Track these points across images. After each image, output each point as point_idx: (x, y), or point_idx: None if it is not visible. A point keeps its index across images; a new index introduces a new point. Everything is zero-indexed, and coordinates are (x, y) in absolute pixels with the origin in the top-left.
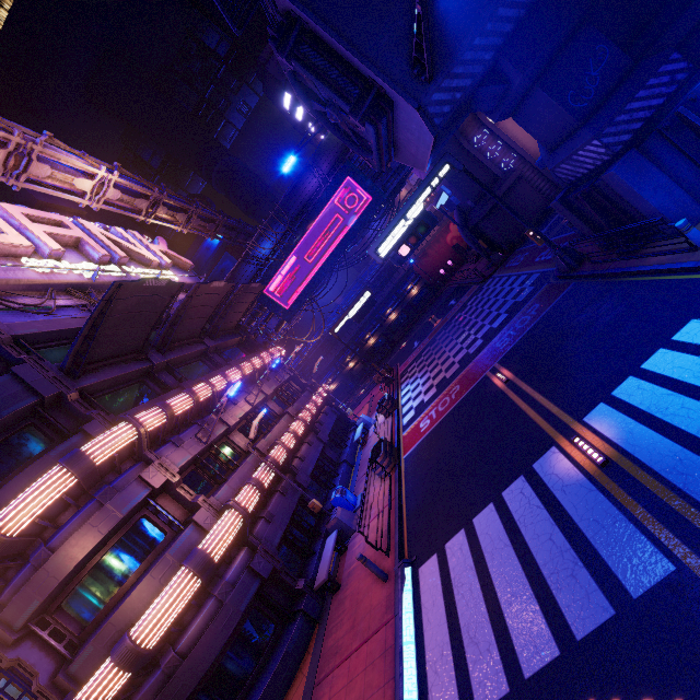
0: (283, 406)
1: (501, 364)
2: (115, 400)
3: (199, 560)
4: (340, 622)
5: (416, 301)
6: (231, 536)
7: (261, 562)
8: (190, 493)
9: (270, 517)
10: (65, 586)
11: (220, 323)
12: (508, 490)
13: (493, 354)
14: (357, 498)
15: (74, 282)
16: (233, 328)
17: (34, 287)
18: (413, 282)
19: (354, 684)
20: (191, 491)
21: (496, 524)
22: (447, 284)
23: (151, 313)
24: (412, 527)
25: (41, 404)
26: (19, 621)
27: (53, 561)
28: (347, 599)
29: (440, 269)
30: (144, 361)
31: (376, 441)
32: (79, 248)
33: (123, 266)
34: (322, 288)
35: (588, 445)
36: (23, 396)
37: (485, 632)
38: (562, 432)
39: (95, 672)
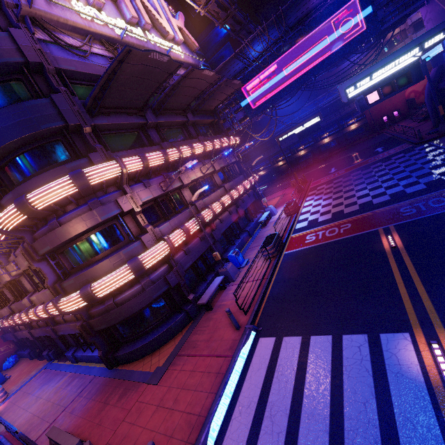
0: (223, 180)
1: (396, 229)
2: (116, 140)
3: (136, 265)
4: (203, 331)
5: (350, 135)
6: (159, 258)
7: (173, 277)
8: (144, 221)
9: (188, 252)
10: (65, 244)
11: (202, 104)
12: (348, 337)
13: (393, 216)
14: (244, 260)
15: (107, 35)
16: (210, 111)
17: (77, 30)
18: (356, 119)
19: (195, 375)
20: (145, 220)
21: (326, 354)
22: (383, 131)
23: (152, 82)
24: (268, 306)
25: (66, 128)
26: (40, 252)
27: (59, 230)
28: (212, 321)
29: (384, 116)
30: (142, 117)
31: (273, 228)
32: (117, 4)
33: (146, 31)
34: (285, 100)
35: (444, 359)
36: (55, 118)
37: (281, 420)
38: (424, 327)
39: (73, 292)
